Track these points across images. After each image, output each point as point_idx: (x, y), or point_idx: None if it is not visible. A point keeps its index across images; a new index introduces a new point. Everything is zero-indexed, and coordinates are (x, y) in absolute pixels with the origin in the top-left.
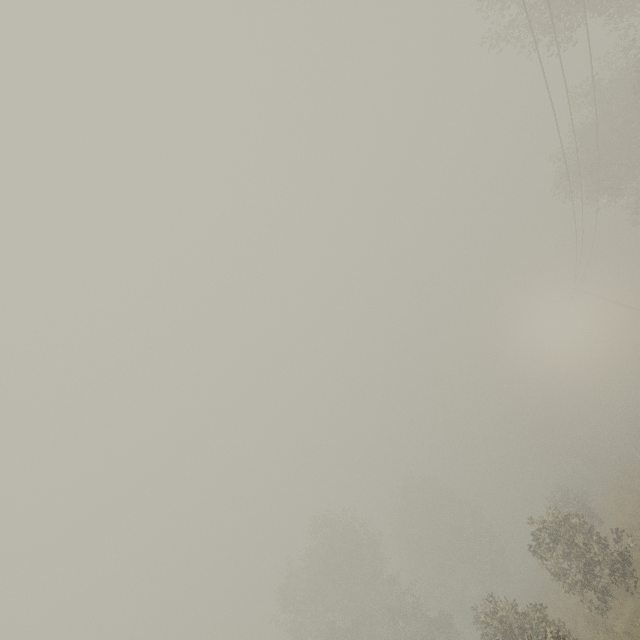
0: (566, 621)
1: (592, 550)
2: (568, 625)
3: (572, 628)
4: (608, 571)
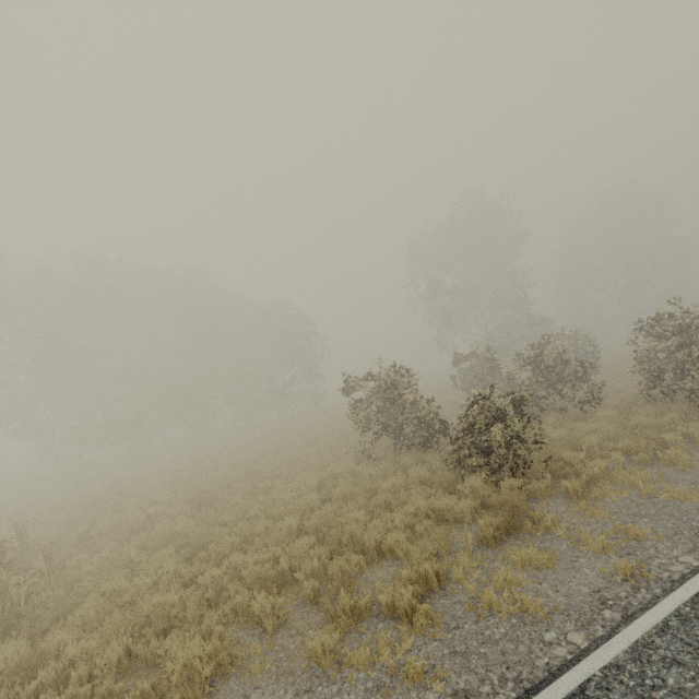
0: (623, 383)
1: (698, 365)
2: (622, 385)
3: (624, 389)
4: (693, 387)
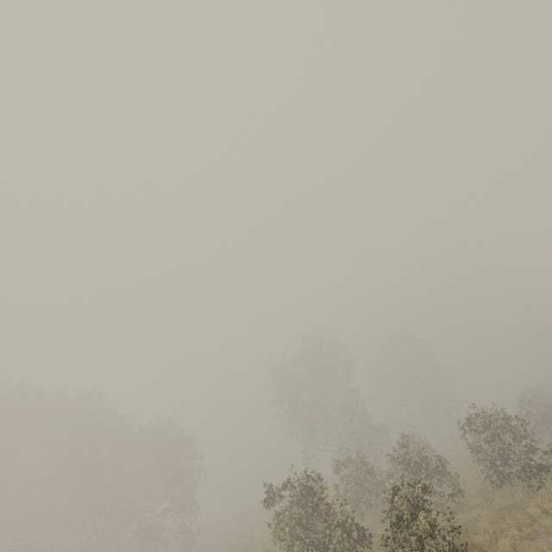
0: (466, 475)
1: (513, 449)
2: (466, 478)
3: (468, 481)
4: (518, 468)
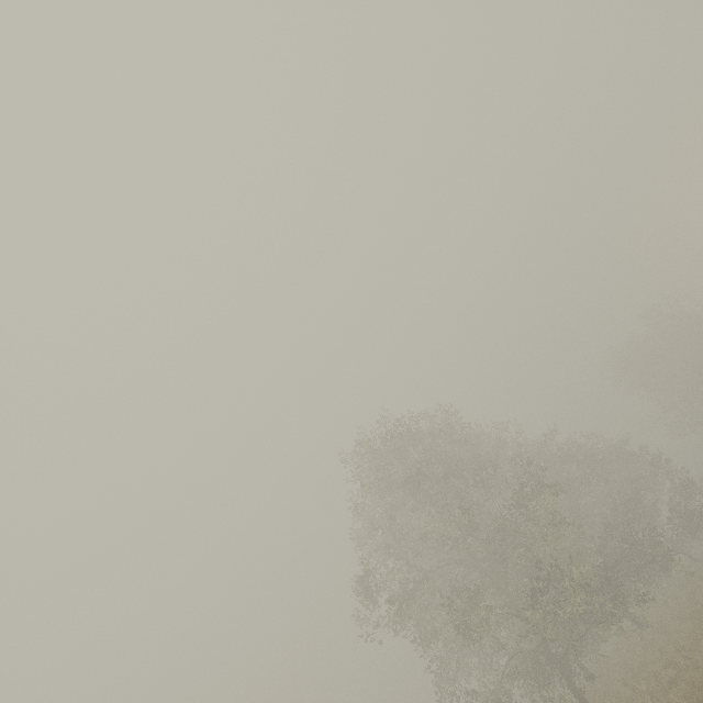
0: None
1: None
2: None
3: None
4: None
